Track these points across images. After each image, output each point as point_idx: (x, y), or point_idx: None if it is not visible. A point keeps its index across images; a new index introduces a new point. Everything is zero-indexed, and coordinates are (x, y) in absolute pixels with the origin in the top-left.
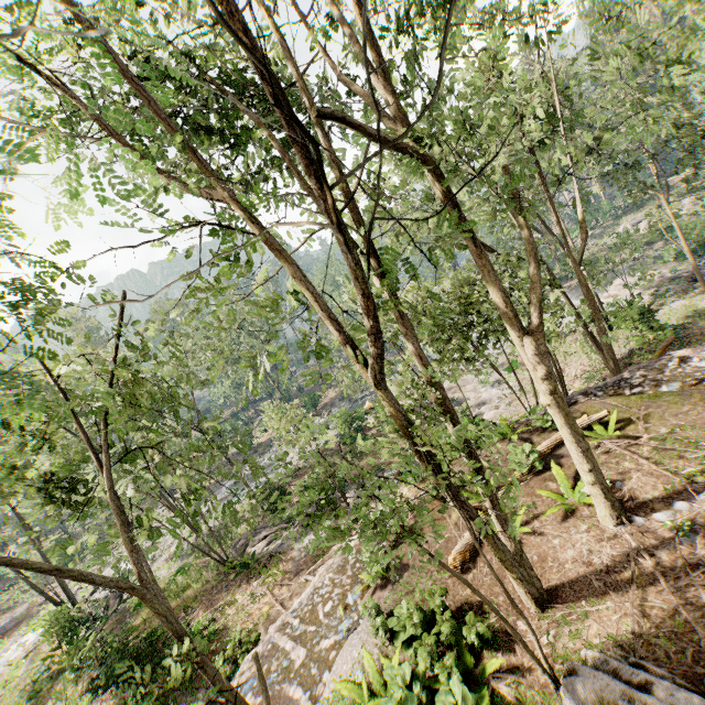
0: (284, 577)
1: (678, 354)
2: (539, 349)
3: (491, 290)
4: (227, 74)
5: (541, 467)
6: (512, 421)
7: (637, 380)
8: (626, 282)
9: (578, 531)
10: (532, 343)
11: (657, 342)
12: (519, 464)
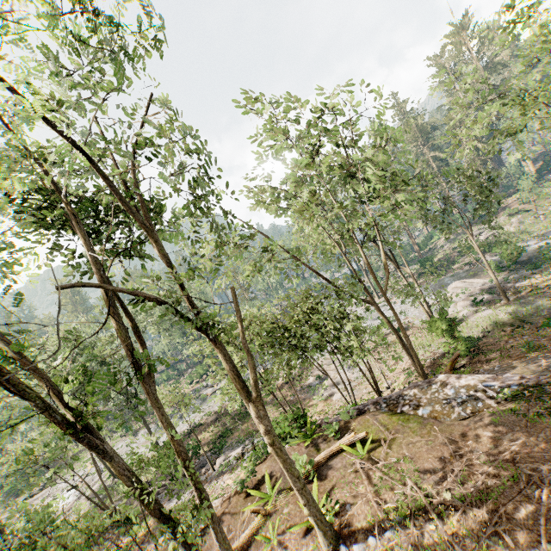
0: (146, 538)
1: (441, 378)
2: (259, 413)
3: (226, 368)
4: (87, 199)
5: (312, 477)
6: (344, 408)
7: (409, 398)
8: (459, 286)
9: (307, 549)
10: (254, 408)
11: (456, 350)
12: (302, 469)
